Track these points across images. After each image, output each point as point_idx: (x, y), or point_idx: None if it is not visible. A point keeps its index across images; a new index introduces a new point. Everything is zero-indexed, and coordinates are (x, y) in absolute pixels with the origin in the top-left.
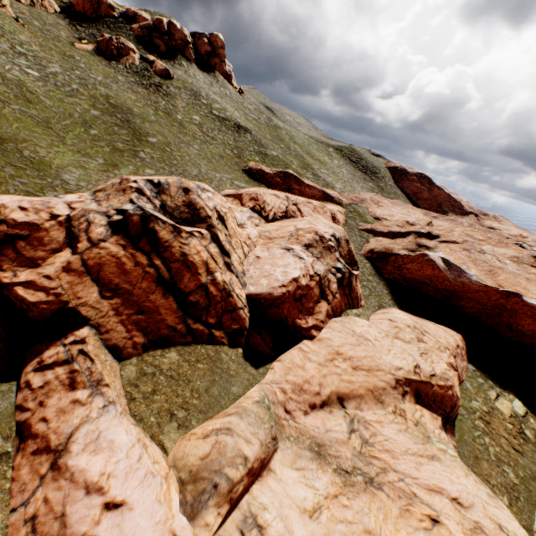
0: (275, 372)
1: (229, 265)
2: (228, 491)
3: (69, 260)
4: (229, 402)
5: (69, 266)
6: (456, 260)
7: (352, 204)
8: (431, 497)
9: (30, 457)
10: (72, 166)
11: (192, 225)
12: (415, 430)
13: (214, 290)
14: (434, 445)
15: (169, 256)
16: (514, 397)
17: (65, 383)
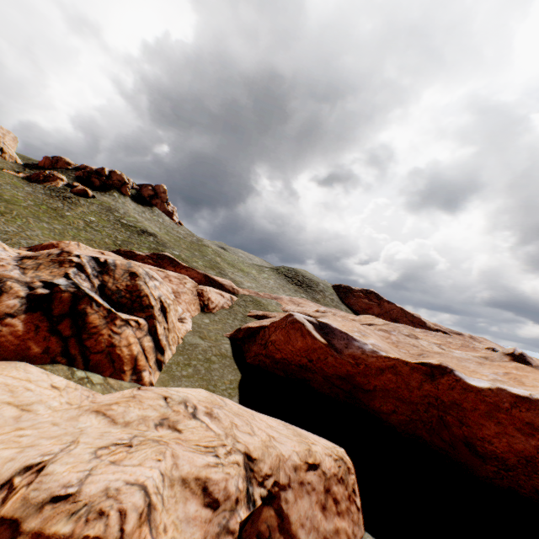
0: None
1: None
2: None
3: None
4: None
5: None
6: (345, 326)
7: (254, 297)
8: None
9: None
10: None
11: None
12: None
13: None
14: None
15: None
16: None
17: None
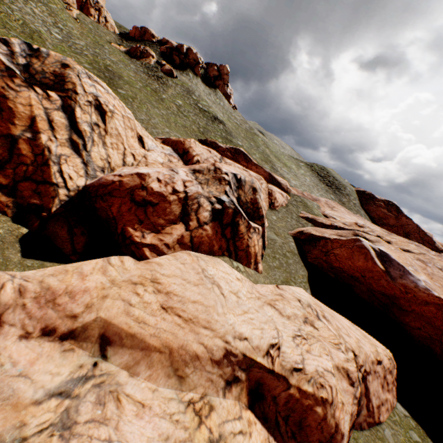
0: (44, 270)
1: (76, 145)
2: None
3: None
4: None
5: None
6: (400, 258)
7: (301, 197)
8: None
9: None
10: None
11: (48, 91)
12: None
13: (27, 149)
14: None
15: None
16: None
17: None
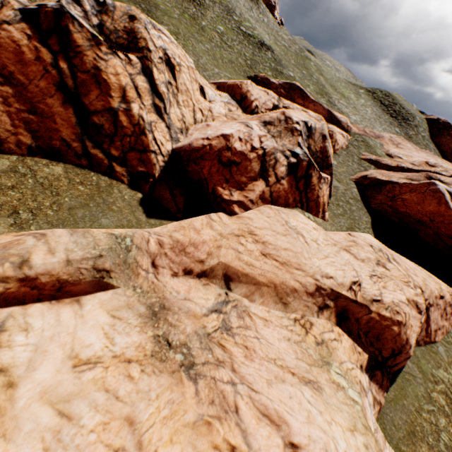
0: (166, 227)
1: (158, 110)
2: None
3: None
4: (88, 228)
5: None
6: None
7: (362, 136)
8: (258, 425)
9: None
10: None
11: (125, 53)
12: (312, 349)
13: (126, 121)
14: (327, 374)
15: (79, 65)
16: None
17: None
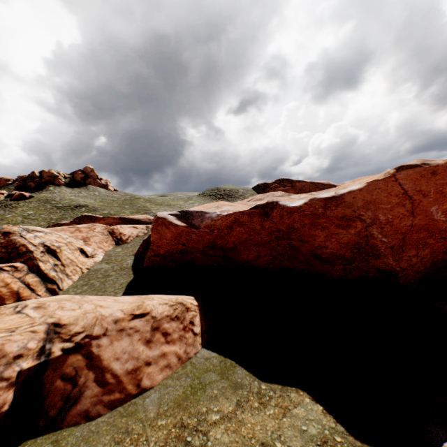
0: None
1: None
2: None
3: None
4: None
5: None
6: (205, 207)
7: None
8: None
9: None
10: None
11: None
12: None
13: None
14: None
15: None
16: (304, 396)
17: None
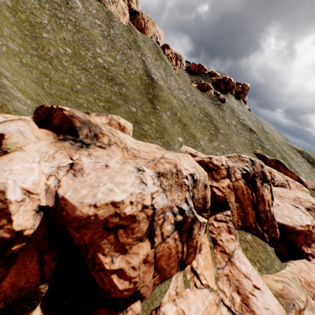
0: (292, 268)
1: (272, 205)
2: (298, 310)
3: (229, 183)
4: (275, 270)
5: (229, 186)
6: None
7: (313, 189)
8: None
9: (219, 252)
10: (201, 138)
11: (262, 182)
12: None
13: (268, 214)
14: None
15: (257, 193)
16: None
17: (226, 230)
